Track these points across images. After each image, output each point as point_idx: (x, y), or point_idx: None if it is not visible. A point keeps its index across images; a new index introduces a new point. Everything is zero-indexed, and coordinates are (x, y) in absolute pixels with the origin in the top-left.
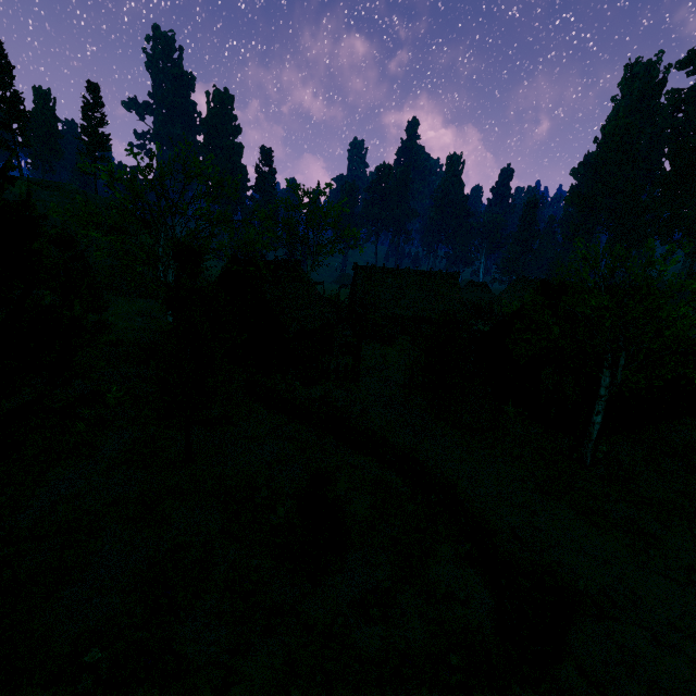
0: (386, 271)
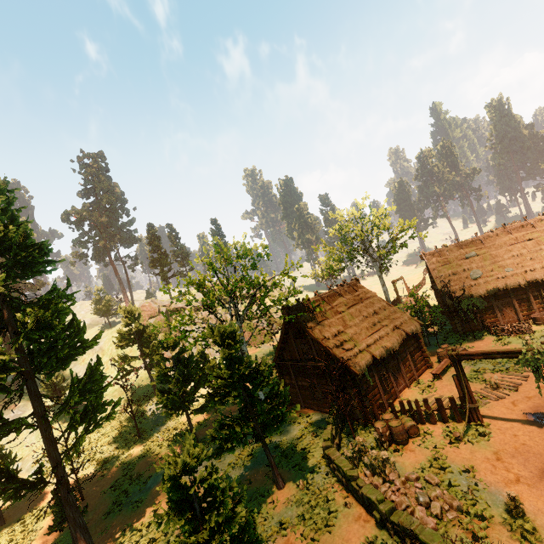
0: (462, 245)
